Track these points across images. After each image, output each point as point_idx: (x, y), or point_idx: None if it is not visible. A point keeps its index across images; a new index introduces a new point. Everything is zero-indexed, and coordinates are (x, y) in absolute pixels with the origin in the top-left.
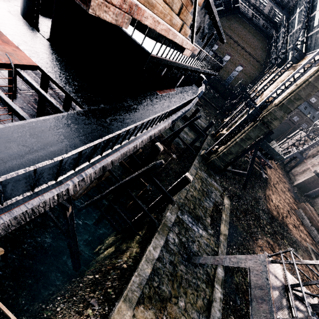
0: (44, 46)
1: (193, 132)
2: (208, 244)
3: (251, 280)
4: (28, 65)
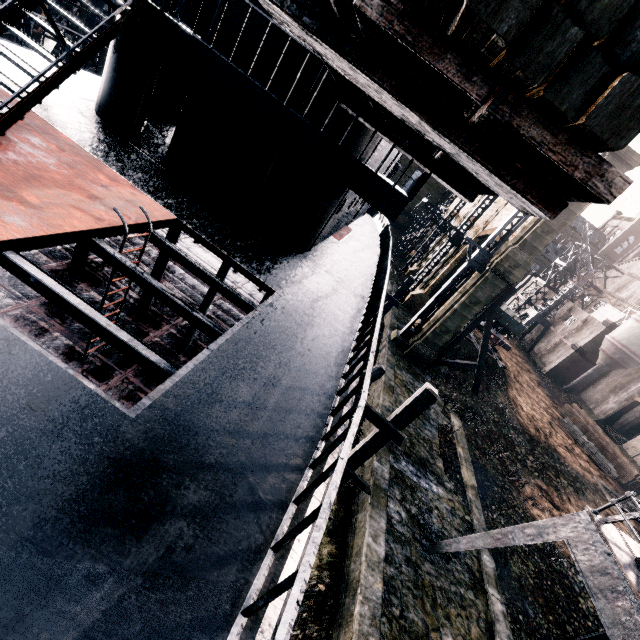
0: (161, 176)
1: None
2: (453, 511)
3: (581, 562)
4: (164, 220)
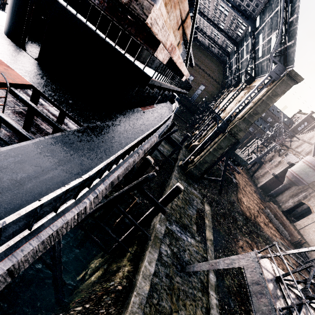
0: (33, 65)
1: (168, 144)
2: (198, 251)
3: (248, 278)
4: (22, 84)
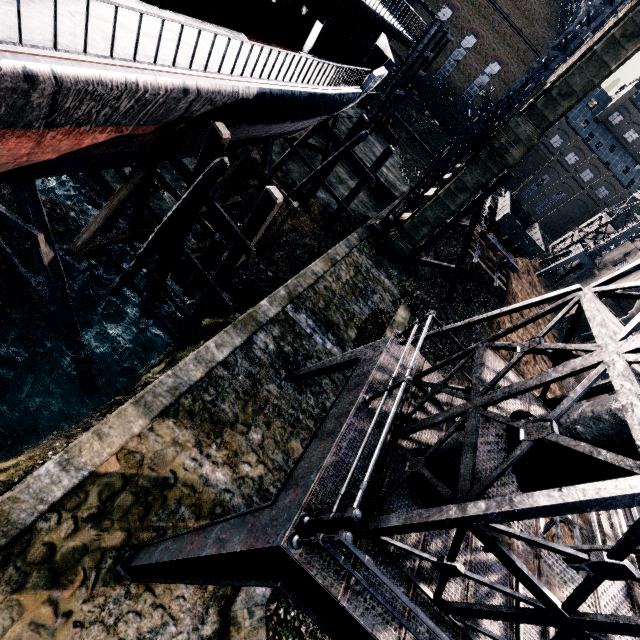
0: None
1: (368, 191)
2: None
3: (357, 370)
4: None
